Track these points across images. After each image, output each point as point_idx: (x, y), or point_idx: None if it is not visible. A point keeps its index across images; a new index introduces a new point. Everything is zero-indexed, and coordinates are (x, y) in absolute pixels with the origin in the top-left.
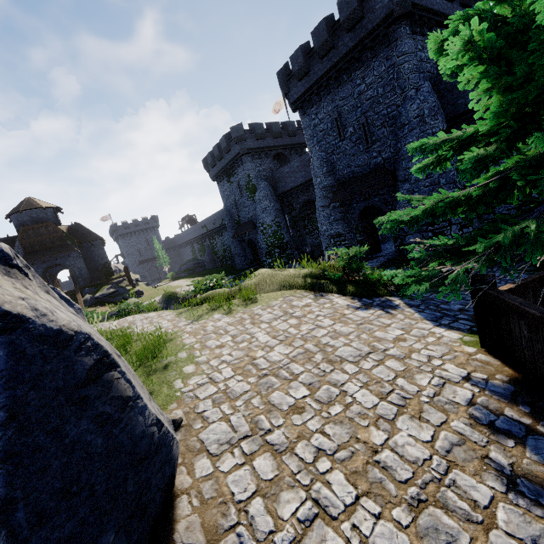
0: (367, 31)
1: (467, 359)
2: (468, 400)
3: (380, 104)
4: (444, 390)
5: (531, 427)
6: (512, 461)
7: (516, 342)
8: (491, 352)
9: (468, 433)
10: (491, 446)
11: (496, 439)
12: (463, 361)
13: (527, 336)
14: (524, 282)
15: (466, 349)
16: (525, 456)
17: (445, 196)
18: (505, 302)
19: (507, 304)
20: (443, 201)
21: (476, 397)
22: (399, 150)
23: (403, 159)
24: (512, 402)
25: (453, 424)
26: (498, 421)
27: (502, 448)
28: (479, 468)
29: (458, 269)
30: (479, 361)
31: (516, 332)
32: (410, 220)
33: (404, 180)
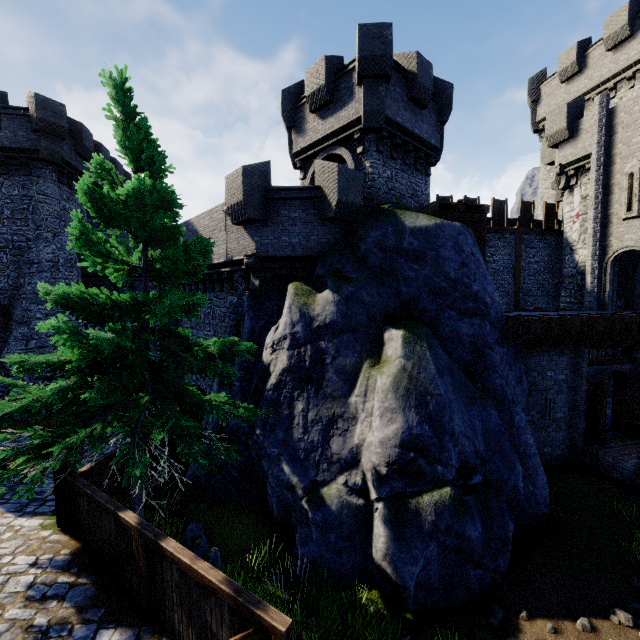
0: (2, 145)
1: (40, 543)
2: (30, 584)
3: (4, 225)
4: (7, 586)
5: (75, 582)
6: (52, 616)
7: (82, 515)
8: (65, 529)
9: (21, 615)
10: (38, 614)
11: (44, 606)
12: (36, 547)
13: (87, 509)
14: (104, 458)
15: (43, 534)
16: (62, 607)
17: (45, 394)
18: (76, 485)
19: (77, 487)
20: (43, 398)
21: (38, 578)
22: (21, 286)
23: (25, 298)
24: (67, 568)
25: (8, 614)
26: (51, 590)
27: (47, 611)
28: (22, 639)
29: (39, 466)
30: (52, 542)
31: (82, 507)
32: (5, 413)
33: (21, 322)
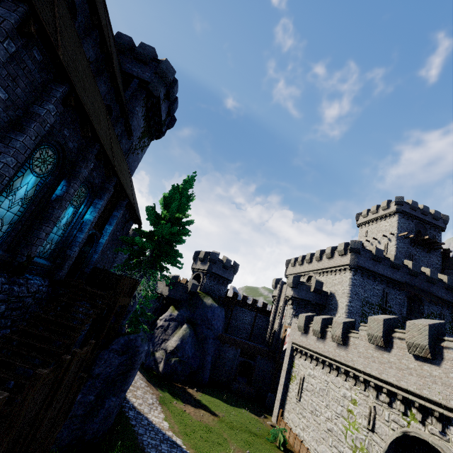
0: None
1: None
2: None
3: None
4: None
5: None
6: None
7: None
8: None
9: None
10: None
11: None
12: None
13: None
14: None
15: None
16: None
17: None
18: None
19: None
20: None
21: None
22: None
23: None
24: None
25: None
26: None
27: None
28: None
29: None
30: None
31: None
32: None
33: None
